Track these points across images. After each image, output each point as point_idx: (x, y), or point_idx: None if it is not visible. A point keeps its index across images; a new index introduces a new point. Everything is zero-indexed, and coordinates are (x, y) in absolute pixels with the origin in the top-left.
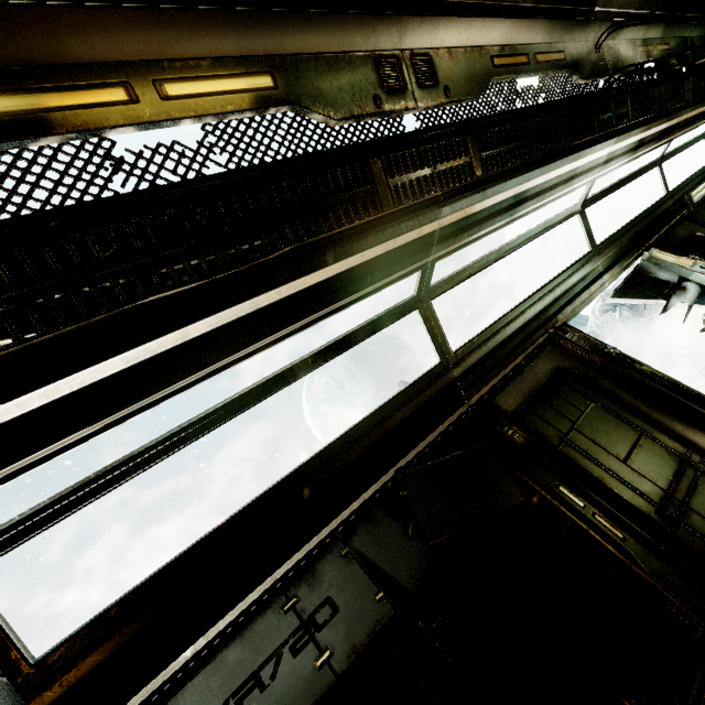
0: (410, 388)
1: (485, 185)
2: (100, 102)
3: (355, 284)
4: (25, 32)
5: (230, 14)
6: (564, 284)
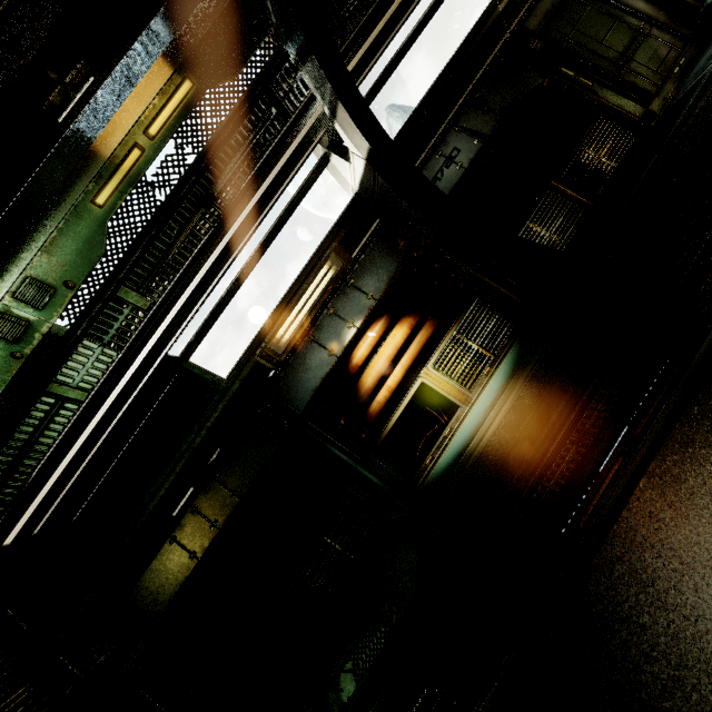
0: (475, 27)
1: None
2: None
3: None
4: None
5: None
6: None
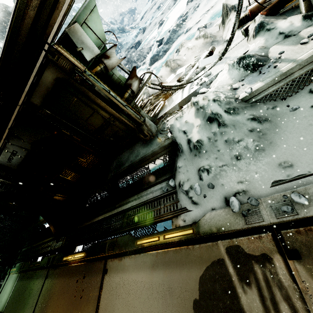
0: None
1: None
2: None
3: None
4: None
5: None
6: None
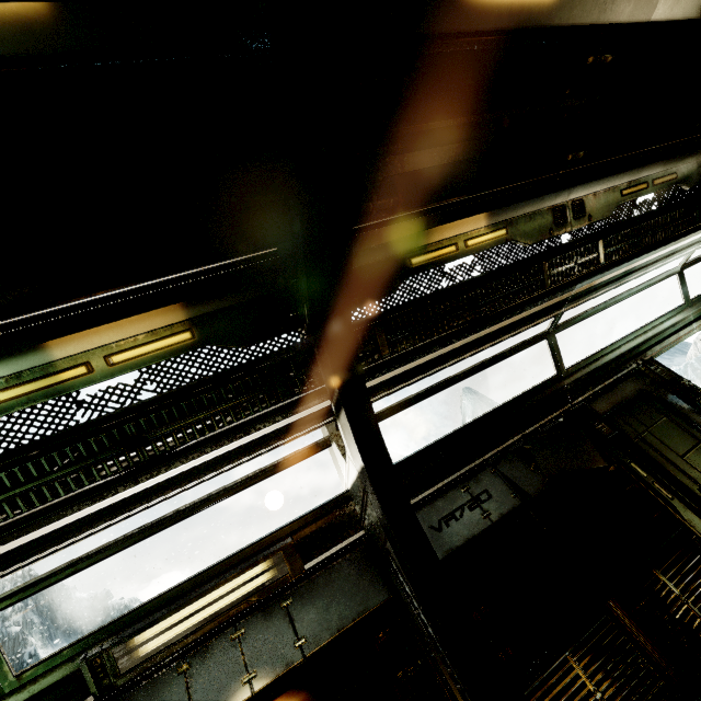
0: (536, 387)
1: (605, 269)
2: (447, 253)
3: (520, 325)
4: (435, 233)
5: (498, 210)
6: (656, 329)
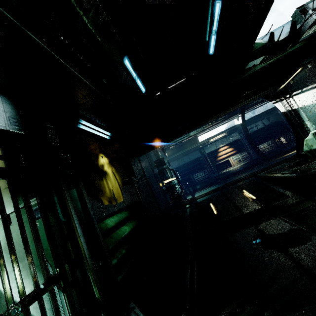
0: (275, 106)
1: None
2: None
3: None
4: None
5: None
6: None
